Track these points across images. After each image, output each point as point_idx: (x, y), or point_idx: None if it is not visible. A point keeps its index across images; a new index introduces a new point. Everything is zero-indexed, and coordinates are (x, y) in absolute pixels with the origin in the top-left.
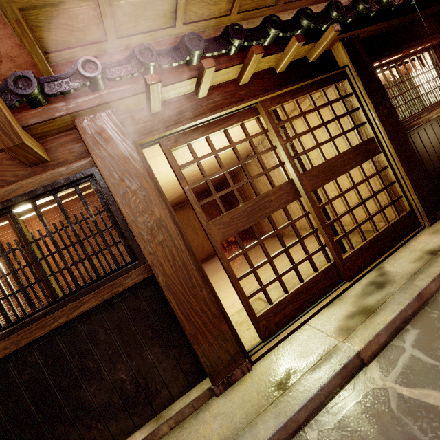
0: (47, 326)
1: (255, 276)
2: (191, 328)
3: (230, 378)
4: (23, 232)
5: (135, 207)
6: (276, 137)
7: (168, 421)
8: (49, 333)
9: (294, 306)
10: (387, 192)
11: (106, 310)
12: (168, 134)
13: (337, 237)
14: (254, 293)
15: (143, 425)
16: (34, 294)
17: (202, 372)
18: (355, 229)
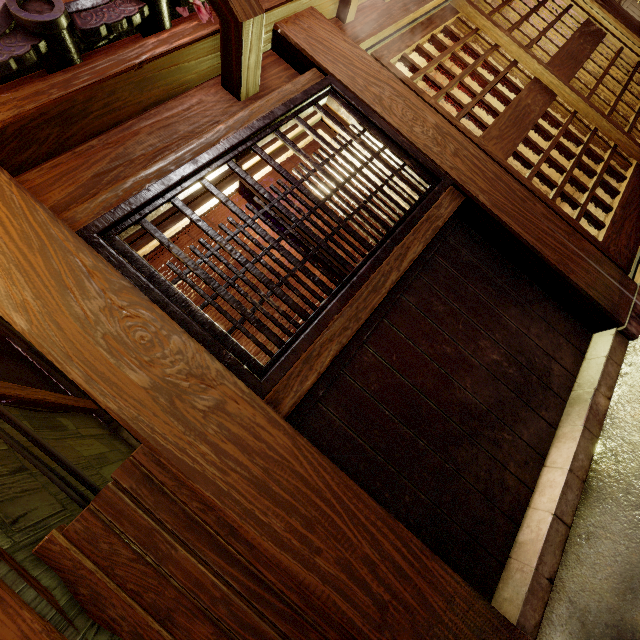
0: (381, 288)
1: (565, 195)
2: (553, 254)
3: (635, 309)
4: (283, 169)
5: (402, 116)
6: (494, 29)
7: (599, 389)
8: (373, 316)
9: (631, 222)
10: (639, 74)
11: (424, 271)
12: (379, 40)
13: (625, 130)
14: (578, 215)
15: (558, 421)
16: (340, 248)
17: (583, 331)
18: (587, 181)
